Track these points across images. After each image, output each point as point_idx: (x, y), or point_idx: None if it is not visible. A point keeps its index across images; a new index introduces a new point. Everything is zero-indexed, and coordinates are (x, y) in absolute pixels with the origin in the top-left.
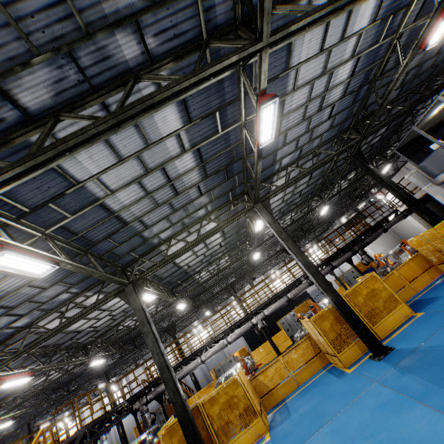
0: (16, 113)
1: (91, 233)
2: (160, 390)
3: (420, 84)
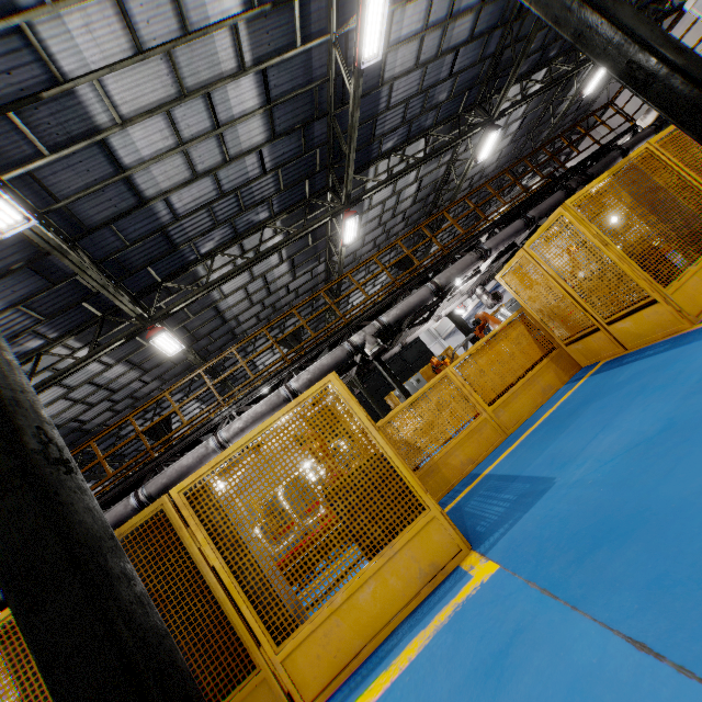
0: None
1: None
2: None
3: None
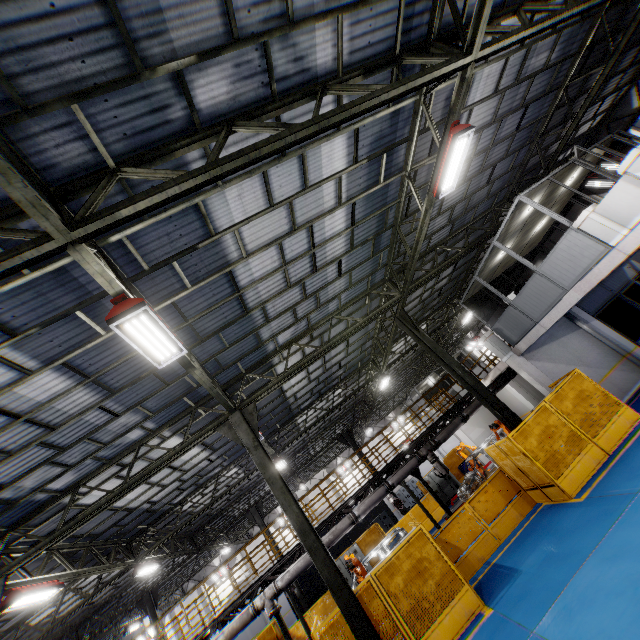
0: None
1: None
2: None
3: (480, 216)
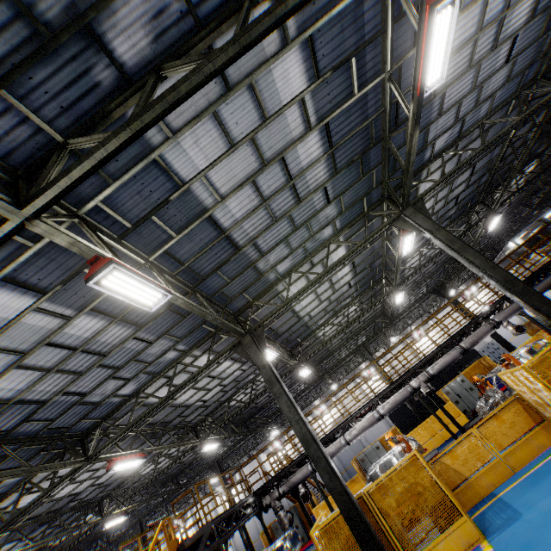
0: (111, 73)
1: (198, 263)
2: (295, 481)
3: None
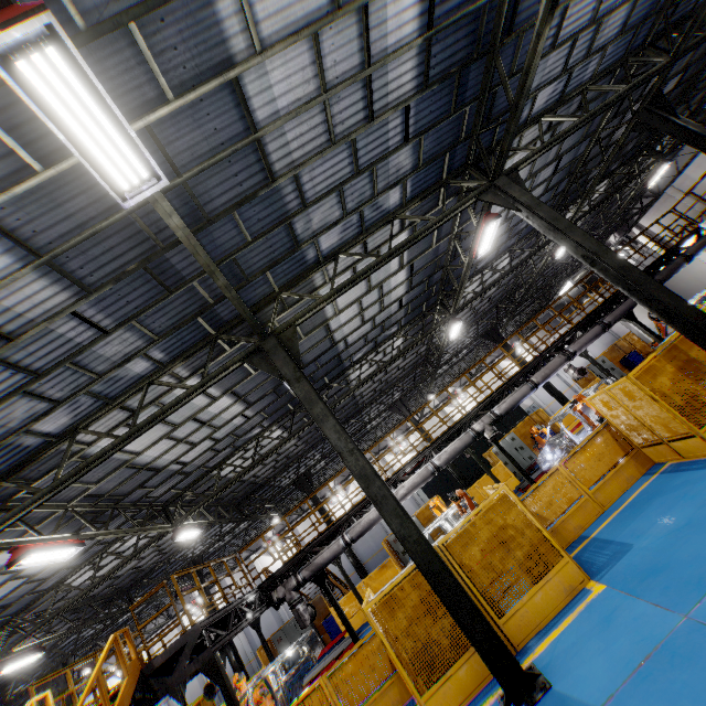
0: None
1: (204, 183)
2: (321, 562)
3: None
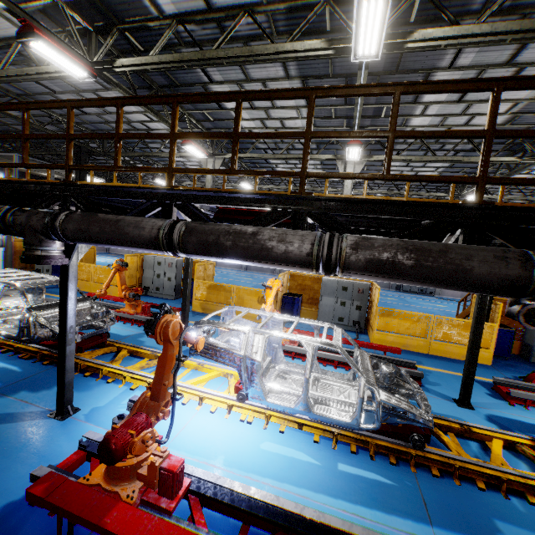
0: None
1: None
2: None
3: None
